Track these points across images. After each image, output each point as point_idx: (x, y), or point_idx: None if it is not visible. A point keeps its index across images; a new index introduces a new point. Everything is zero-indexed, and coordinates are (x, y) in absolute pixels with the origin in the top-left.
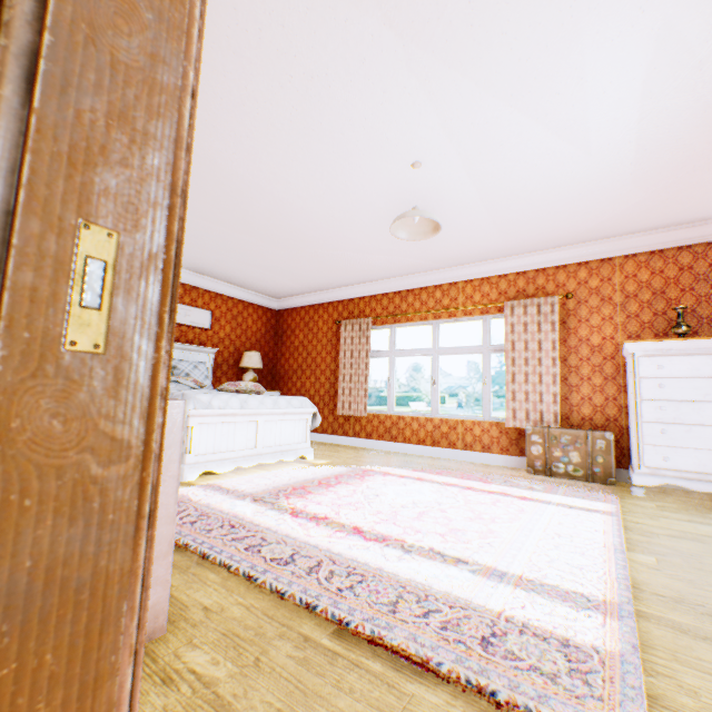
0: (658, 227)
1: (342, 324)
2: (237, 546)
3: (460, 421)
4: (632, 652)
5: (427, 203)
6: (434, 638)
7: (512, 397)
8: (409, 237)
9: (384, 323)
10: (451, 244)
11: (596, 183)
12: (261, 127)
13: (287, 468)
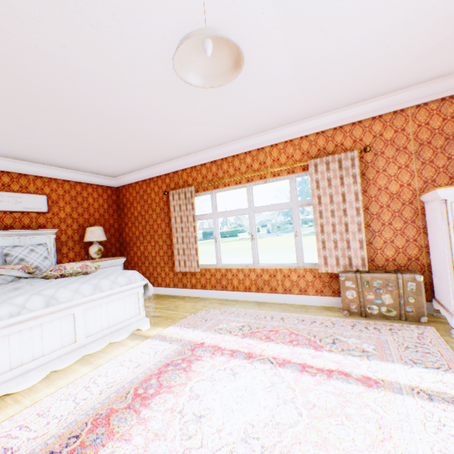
0: (450, 72)
1: (170, 194)
2: None
3: (278, 269)
4: None
5: None
6: None
7: (322, 246)
8: (205, 83)
9: (205, 190)
10: (256, 107)
11: (419, 3)
12: None
13: (114, 356)
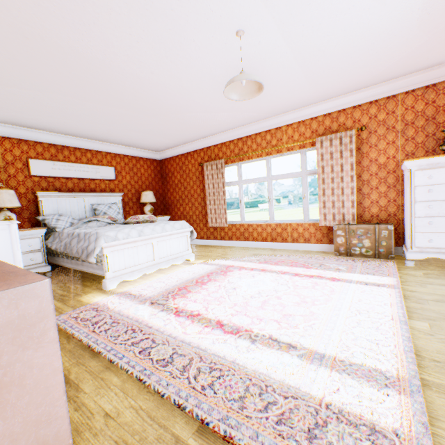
0: (433, 65)
1: (204, 165)
2: (135, 349)
3: (288, 224)
4: (424, 433)
5: (253, 66)
6: (272, 432)
7: (323, 206)
8: (240, 98)
9: (232, 162)
10: (274, 98)
11: (388, 31)
12: (103, 12)
13: (177, 270)
